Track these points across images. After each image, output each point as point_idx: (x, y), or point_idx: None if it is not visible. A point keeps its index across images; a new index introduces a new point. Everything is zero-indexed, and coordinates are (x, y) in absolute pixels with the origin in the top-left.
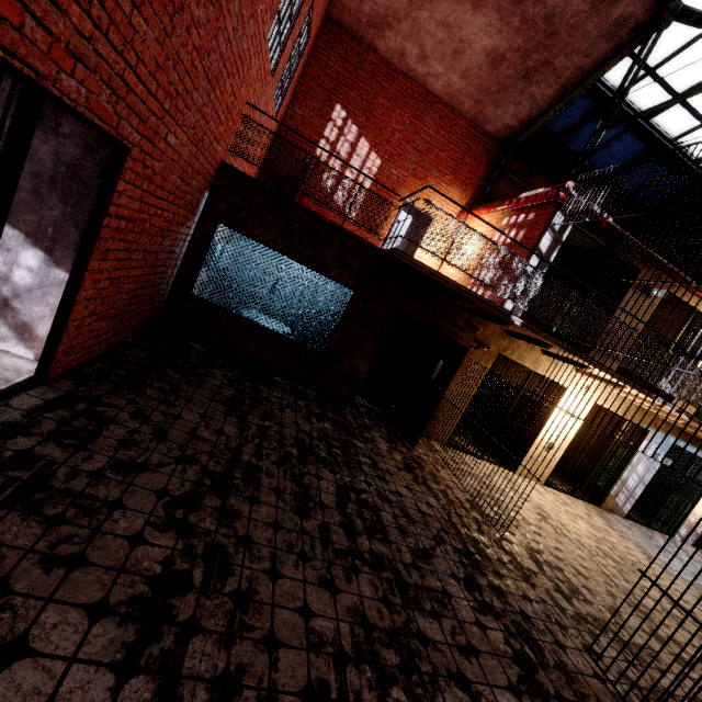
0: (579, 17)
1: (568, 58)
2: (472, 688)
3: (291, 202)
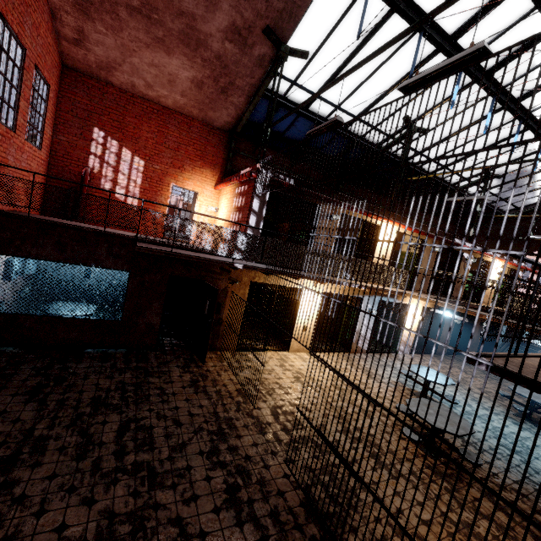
0: (236, 56)
1: (243, 80)
2: (183, 522)
3: (55, 224)
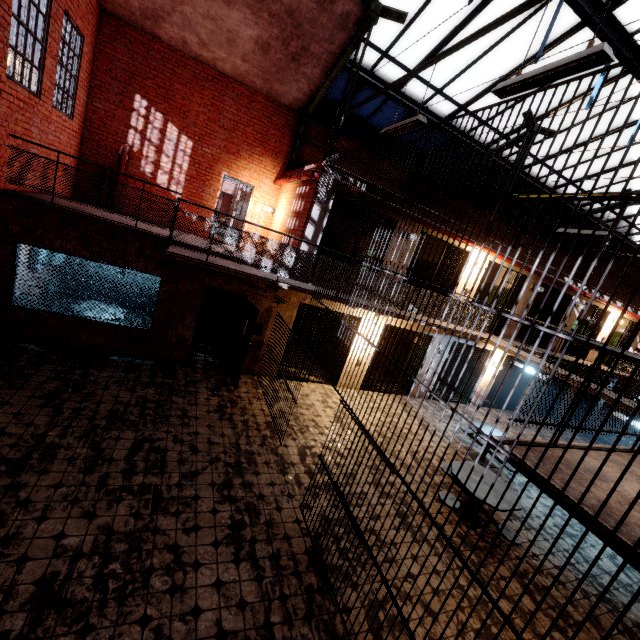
0: (313, 12)
1: (319, 45)
2: (180, 550)
3: (80, 215)
